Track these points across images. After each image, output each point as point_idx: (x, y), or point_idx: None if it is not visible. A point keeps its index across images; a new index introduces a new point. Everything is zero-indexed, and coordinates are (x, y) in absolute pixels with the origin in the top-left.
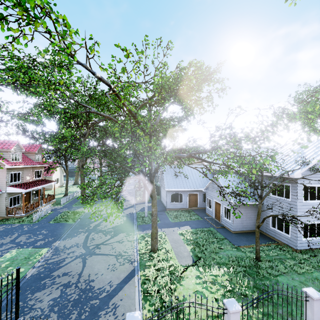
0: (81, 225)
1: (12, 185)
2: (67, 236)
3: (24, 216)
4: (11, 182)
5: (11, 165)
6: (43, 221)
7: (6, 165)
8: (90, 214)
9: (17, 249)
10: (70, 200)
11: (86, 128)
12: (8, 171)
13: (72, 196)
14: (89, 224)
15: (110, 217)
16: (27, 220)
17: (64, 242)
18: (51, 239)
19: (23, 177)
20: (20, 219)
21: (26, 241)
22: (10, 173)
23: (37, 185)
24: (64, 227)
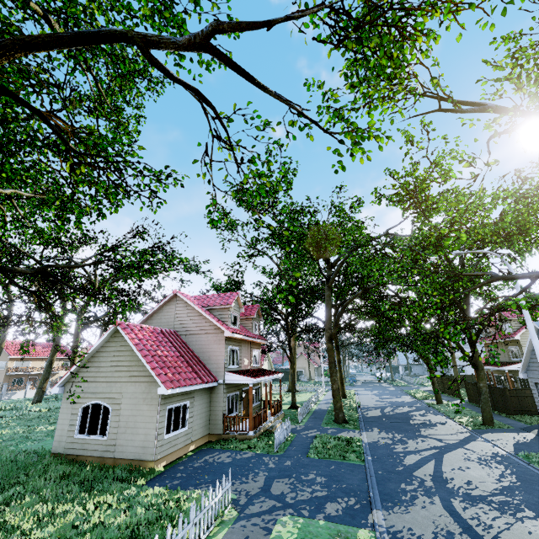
0: (391, 473)
1: (230, 370)
2: (387, 500)
3: (253, 437)
4: (229, 365)
5: (232, 331)
6: (292, 451)
7: (225, 332)
8: (382, 446)
9: (292, 518)
10: (307, 415)
11: (328, 267)
12: (226, 343)
13: (307, 407)
14: (410, 471)
15: (448, 460)
16: (261, 447)
17: (395, 517)
18: (351, 501)
19: (241, 359)
20: (248, 443)
21: (295, 496)
22: (228, 347)
23: (263, 375)
24: (352, 472)
